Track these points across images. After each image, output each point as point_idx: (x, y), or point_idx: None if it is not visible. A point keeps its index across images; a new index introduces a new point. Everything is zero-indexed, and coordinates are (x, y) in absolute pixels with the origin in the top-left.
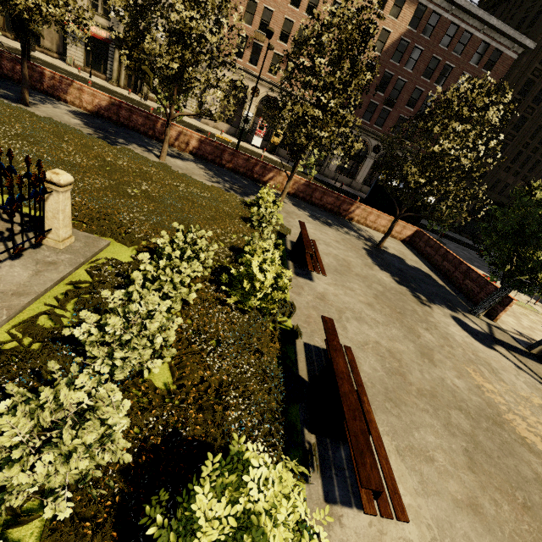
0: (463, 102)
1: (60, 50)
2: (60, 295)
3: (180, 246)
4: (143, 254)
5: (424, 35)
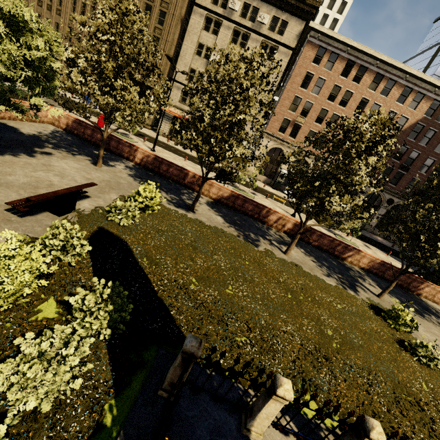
0: None
1: (153, 124)
2: None
3: None
4: None
5: (438, 121)
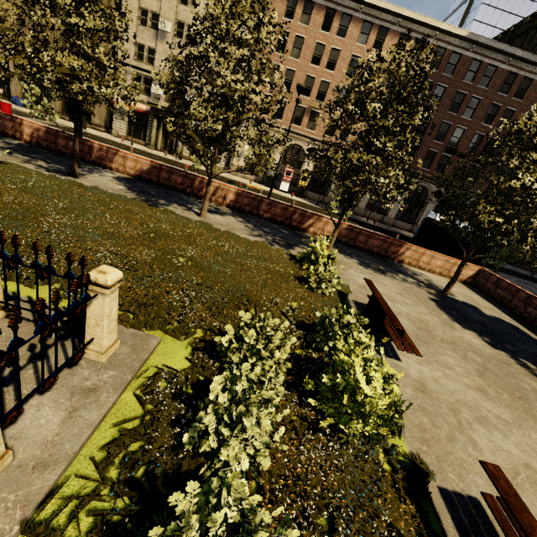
0: (532, 131)
1: (107, 125)
2: (100, 451)
3: (250, 343)
4: (215, 382)
5: (446, 74)
